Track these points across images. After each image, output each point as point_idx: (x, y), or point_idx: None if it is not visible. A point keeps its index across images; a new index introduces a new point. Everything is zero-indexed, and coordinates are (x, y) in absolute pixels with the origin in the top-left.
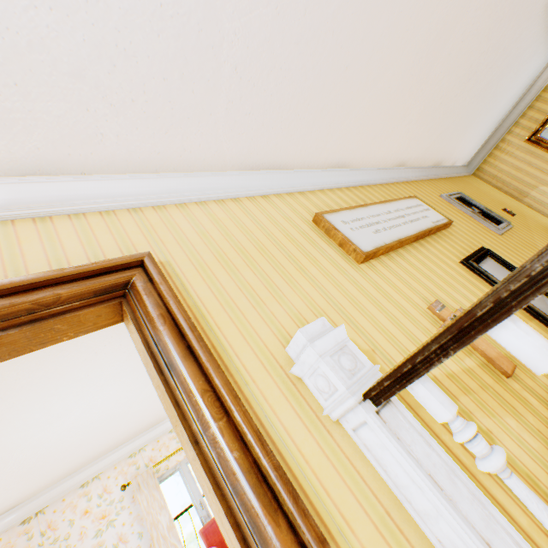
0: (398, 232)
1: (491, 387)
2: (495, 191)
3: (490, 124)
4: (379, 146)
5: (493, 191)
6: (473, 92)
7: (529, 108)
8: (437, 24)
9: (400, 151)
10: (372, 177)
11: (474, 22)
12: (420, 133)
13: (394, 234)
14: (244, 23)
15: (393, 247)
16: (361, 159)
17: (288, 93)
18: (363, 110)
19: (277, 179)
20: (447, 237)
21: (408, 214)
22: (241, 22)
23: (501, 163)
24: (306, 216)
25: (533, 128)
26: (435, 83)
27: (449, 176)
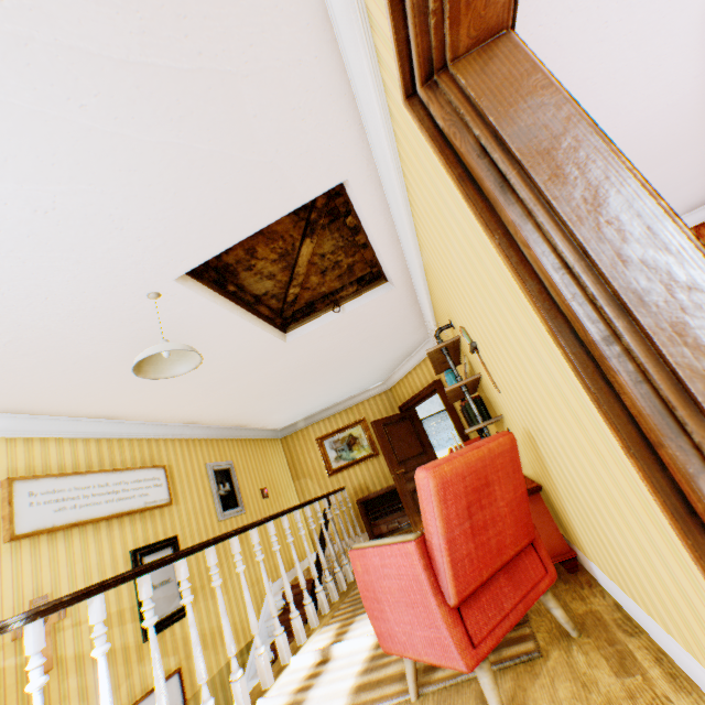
0: (89, 512)
1: (6, 687)
2: (283, 463)
3: (301, 414)
4: (163, 412)
5: (281, 463)
6: (272, 401)
7: (329, 418)
8: (220, 377)
9: (191, 416)
10: (145, 431)
11: (260, 379)
12: (216, 411)
13: (81, 514)
14: (7, 360)
15: (65, 528)
16: (139, 416)
17: (47, 384)
18: (141, 397)
19: (9, 422)
20: (154, 517)
21: (129, 489)
22: (4, 360)
23: (299, 443)
24: (4, 472)
25: (324, 433)
26: (226, 394)
27: (250, 438)
